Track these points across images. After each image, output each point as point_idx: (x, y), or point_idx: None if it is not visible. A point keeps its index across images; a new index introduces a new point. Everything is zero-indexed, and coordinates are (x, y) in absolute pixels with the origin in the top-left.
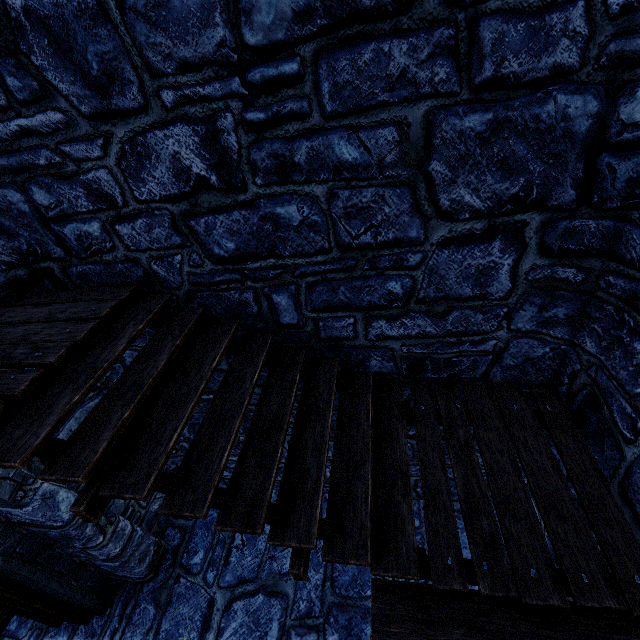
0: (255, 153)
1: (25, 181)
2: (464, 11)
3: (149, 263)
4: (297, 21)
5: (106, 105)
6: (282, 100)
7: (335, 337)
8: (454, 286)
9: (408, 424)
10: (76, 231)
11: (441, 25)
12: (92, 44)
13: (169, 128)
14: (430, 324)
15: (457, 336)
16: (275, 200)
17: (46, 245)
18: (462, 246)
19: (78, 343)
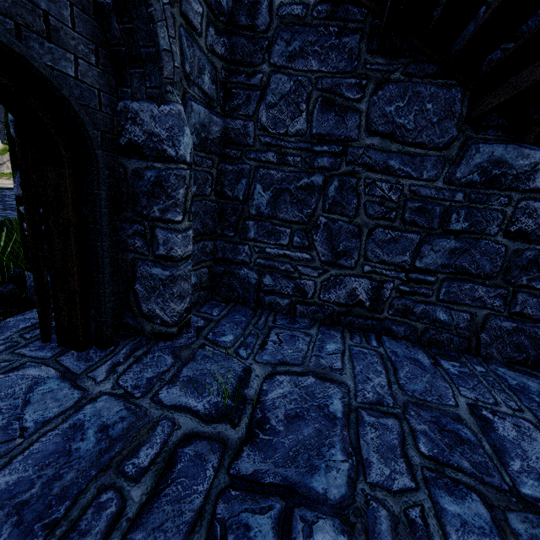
0: None
1: None
2: None
3: None
4: None
5: None
6: None
7: None
8: None
9: None
10: None
11: None
12: None
13: None
14: None
15: None
16: None
17: None
18: None
19: None
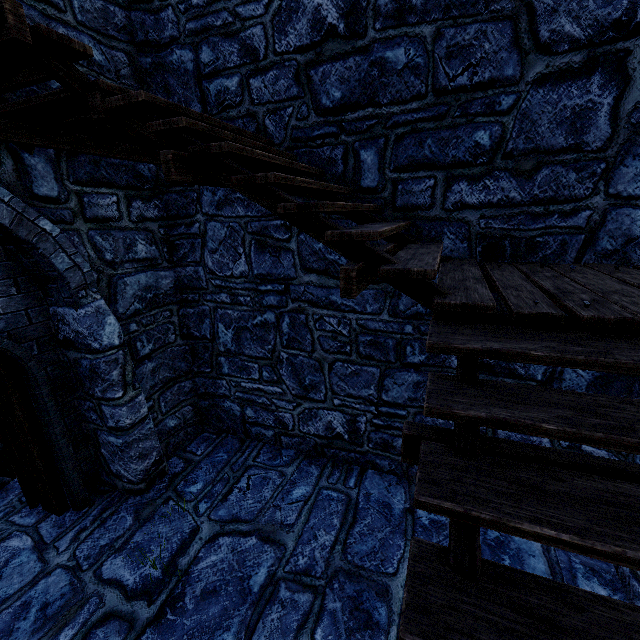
0: None
1: (200, 42)
2: None
3: (264, 118)
4: None
5: None
6: None
7: (411, 205)
8: (546, 135)
9: None
10: (219, 87)
11: None
12: None
13: None
14: (515, 187)
15: (544, 204)
16: (387, 44)
17: (191, 102)
18: (558, 84)
19: None
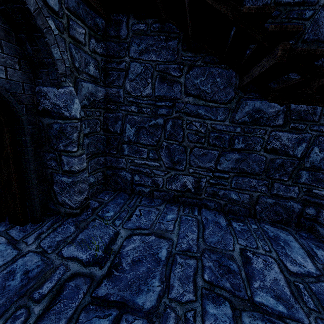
0: None
1: None
2: None
3: None
4: None
5: None
6: None
7: None
8: (323, 33)
9: (290, 102)
10: None
11: None
12: None
13: None
14: None
15: None
16: None
17: None
18: None
19: None
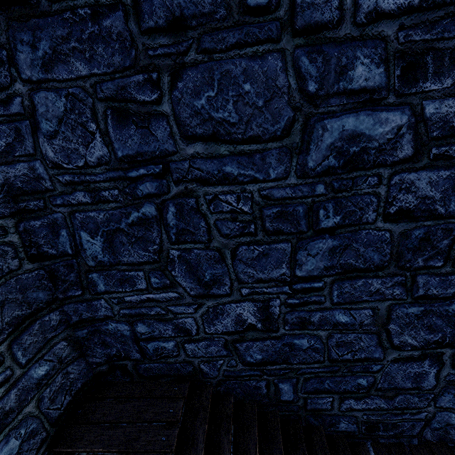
0: (288, 315)
1: (135, 320)
2: (409, 272)
3: (199, 364)
4: (325, 269)
5: (206, 292)
6: (310, 296)
7: (317, 408)
8: (400, 382)
9: None
10: (156, 345)
11: (398, 275)
12: (210, 269)
13: (240, 303)
14: (383, 402)
15: (401, 409)
16: (294, 336)
17: (130, 352)
18: (406, 362)
19: (173, 452)
